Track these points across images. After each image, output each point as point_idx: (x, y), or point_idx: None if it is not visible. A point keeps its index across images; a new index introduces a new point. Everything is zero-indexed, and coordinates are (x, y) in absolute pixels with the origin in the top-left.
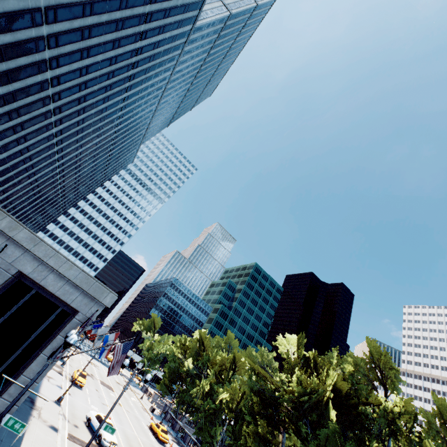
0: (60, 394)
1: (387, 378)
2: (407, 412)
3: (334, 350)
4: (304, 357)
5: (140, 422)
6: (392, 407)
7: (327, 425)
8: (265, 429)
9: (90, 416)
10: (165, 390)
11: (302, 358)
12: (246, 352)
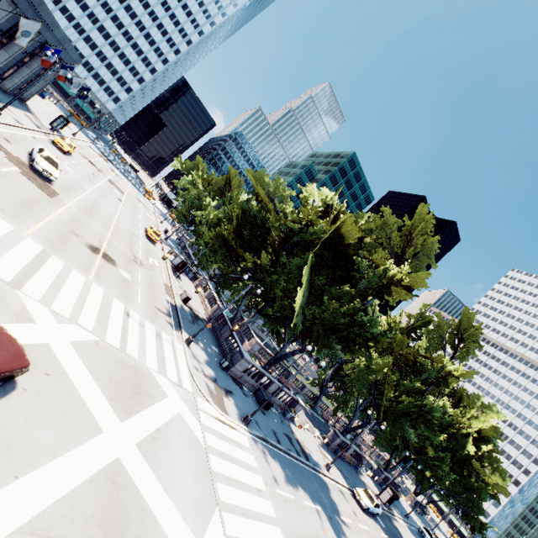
0: (9, 121)
1: (414, 246)
2: (423, 316)
3: (372, 216)
4: (328, 207)
5: (135, 220)
6: (397, 273)
7: (304, 256)
8: (231, 236)
9: (34, 147)
10: (182, 219)
11: (324, 208)
12: (255, 174)
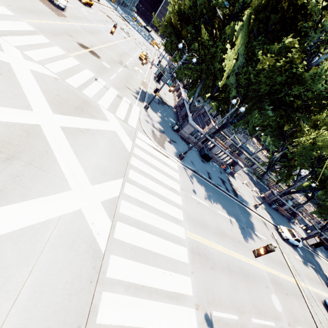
0: None
1: None
2: None
3: None
4: None
5: (133, 50)
6: None
7: (241, 17)
8: (176, 18)
9: None
10: (169, 49)
11: None
12: None
